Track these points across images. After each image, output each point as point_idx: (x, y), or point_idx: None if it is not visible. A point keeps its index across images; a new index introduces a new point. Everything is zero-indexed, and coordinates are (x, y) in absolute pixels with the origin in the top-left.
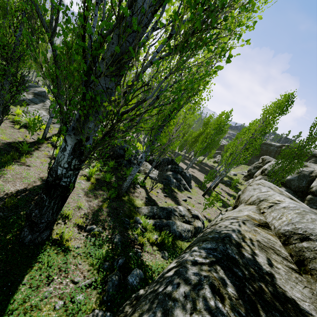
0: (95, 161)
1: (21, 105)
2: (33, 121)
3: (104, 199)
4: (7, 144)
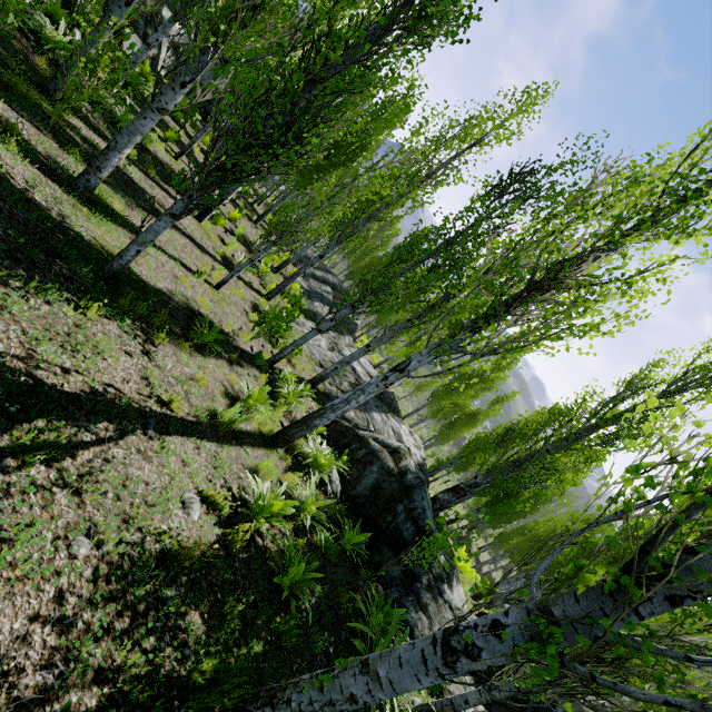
0: (318, 493)
1: (304, 314)
2: (279, 311)
3: (141, 680)
4: (190, 310)
